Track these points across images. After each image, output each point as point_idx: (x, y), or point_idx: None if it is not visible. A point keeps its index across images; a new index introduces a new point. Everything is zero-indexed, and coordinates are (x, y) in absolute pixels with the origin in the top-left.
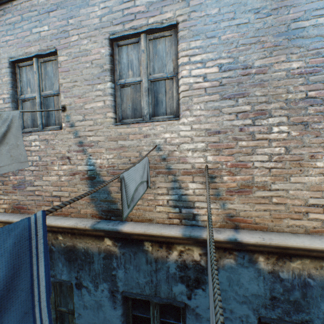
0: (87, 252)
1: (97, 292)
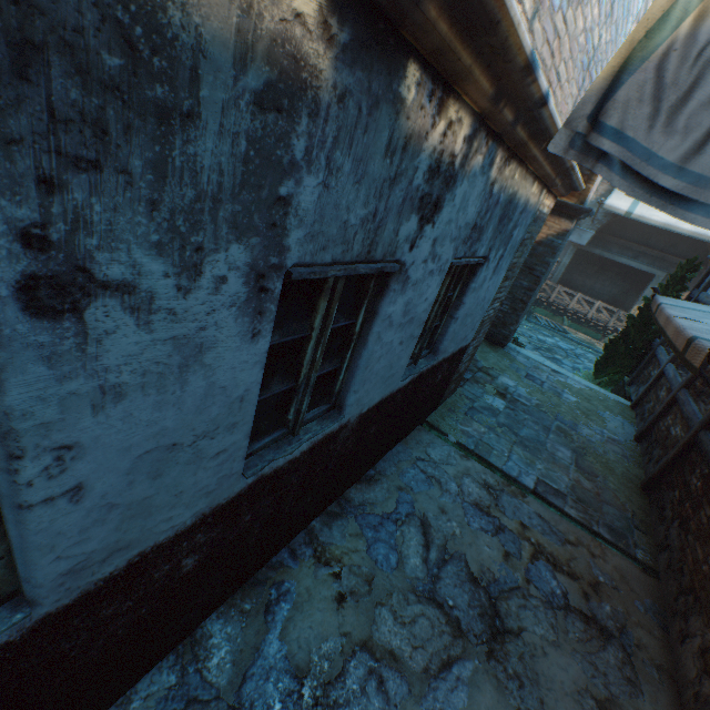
0: (150, 22)
1: (191, 300)
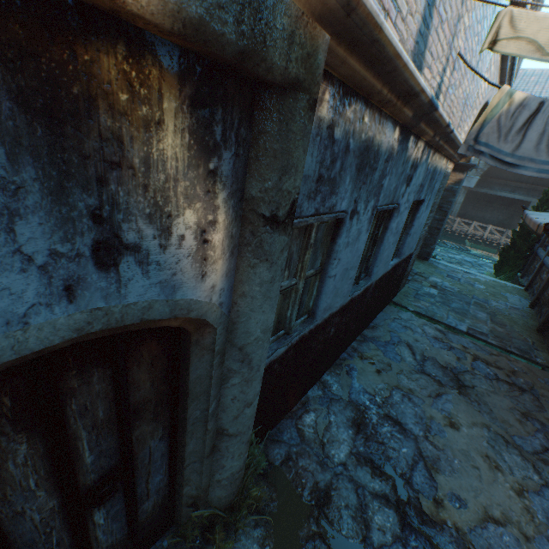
0: (378, 153)
1: (363, 217)
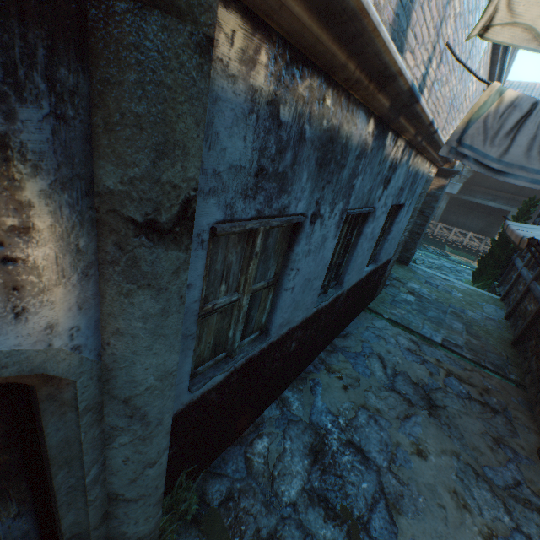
0: (346, 147)
1: (329, 221)
